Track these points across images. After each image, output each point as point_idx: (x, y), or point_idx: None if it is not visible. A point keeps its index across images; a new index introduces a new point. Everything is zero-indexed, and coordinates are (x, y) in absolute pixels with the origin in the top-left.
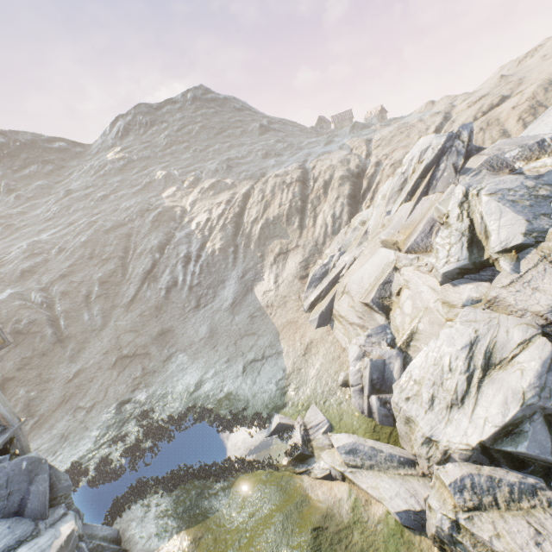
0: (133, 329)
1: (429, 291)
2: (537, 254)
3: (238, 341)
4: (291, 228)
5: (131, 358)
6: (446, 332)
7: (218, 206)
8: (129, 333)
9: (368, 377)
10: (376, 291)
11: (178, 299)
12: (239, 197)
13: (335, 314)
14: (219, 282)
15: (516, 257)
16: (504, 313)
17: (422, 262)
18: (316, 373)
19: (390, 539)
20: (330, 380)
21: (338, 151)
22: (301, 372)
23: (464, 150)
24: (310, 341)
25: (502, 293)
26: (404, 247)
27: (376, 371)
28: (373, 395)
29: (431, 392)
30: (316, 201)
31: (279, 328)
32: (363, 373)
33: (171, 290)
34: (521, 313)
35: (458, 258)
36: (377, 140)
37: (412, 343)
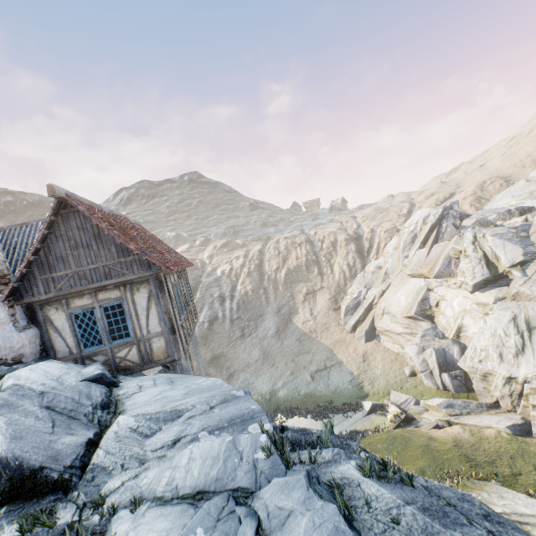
0: None
1: (463, 299)
2: (534, 265)
3: (295, 359)
4: (312, 275)
5: None
6: (491, 317)
7: (237, 259)
8: None
9: (436, 361)
10: (417, 307)
11: (222, 330)
12: (255, 253)
13: (380, 330)
14: (257, 316)
15: (521, 269)
16: (526, 300)
17: (450, 282)
18: (381, 371)
19: (510, 442)
20: (398, 374)
21: (331, 223)
22: (368, 372)
23: (458, 215)
24: (364, 351)
25: (521, 289)
26: (430, 275)
27: (440, 356)
28: (443, 373)
29: (498, 351)
30: (328, 255)
31: (330, 346)
32: (428, 361)
33: (213, 322)
34: None
35: (482, 273)
36: (362, 216)
37: (461, 334)
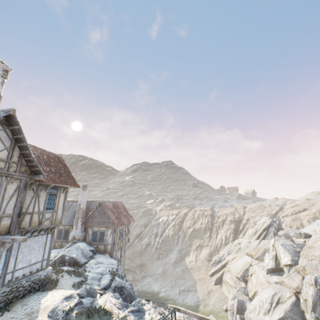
0: (129, 258)
1: (262, 276)
2: (294, 268)
3: (176, 280)
4: (205, 236)
5: (128, 270)
6: (266, 290)
7: (172, 215)
8: (128, 259)
9: (236, 306)
10: (242, 272)
11: (150, 251)
12: (182, 214)
13: (223, 280)
14: (169, 250)
15: (289, 268)
16: (285, 287)
17: (260, 264)
18: (213, 303)
19: None
20: (219, 307)
21: (230, 207)
22: (206, 300)
23: (277, 227)
24: (210, 289)
25: (284, 279)
26: (254, 257)
27: (239, 304)
28: (237, 314)
29: (258, 308)
30: (218, 227)
31: (196, 279)
32: (234, 305)
33: (147, 246)
34: (289, 287)
35: (271, 264)
36: (248, 208)
37: (255, 296)
